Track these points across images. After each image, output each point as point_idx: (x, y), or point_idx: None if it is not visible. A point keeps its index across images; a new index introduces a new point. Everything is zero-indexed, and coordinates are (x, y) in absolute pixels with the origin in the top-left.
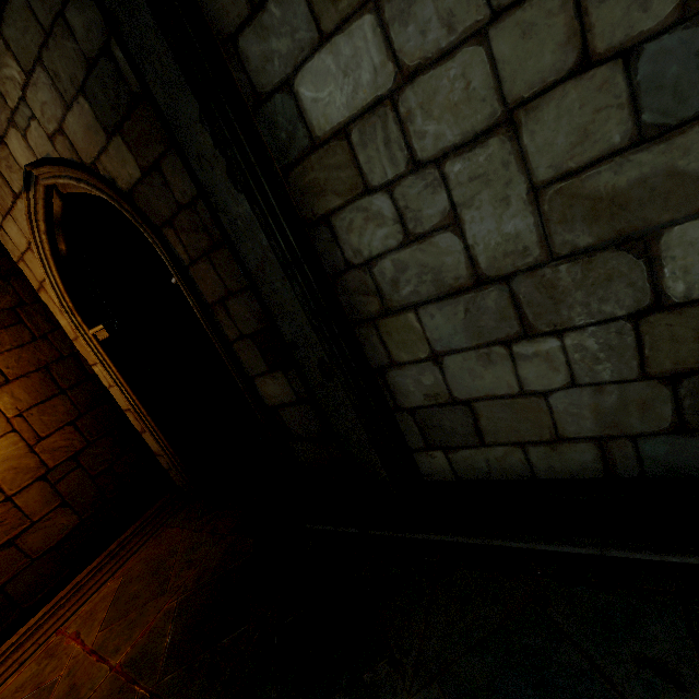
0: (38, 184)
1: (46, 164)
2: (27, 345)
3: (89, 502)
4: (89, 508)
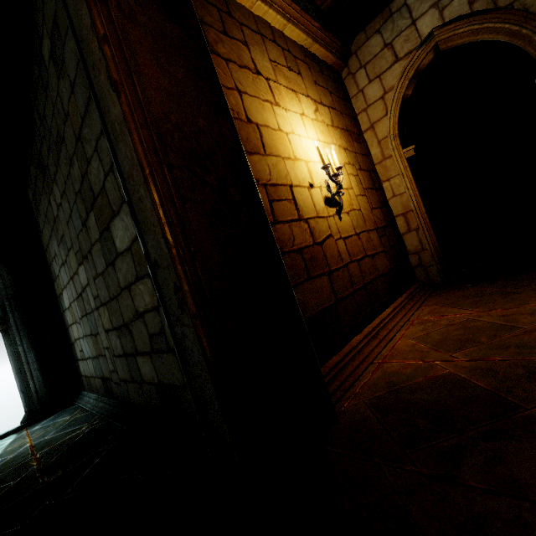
0: (429, 43)
1: (458, 19)
2: (363, 156)
3: (391, 260)
4: (391, 263)
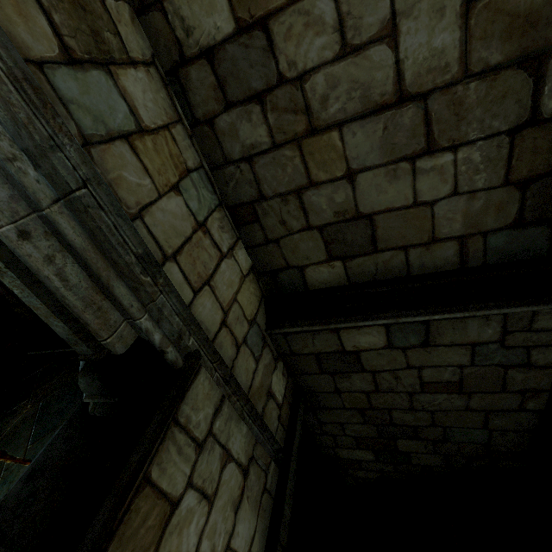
0: None
1: None
2: None
3: None
4: None
